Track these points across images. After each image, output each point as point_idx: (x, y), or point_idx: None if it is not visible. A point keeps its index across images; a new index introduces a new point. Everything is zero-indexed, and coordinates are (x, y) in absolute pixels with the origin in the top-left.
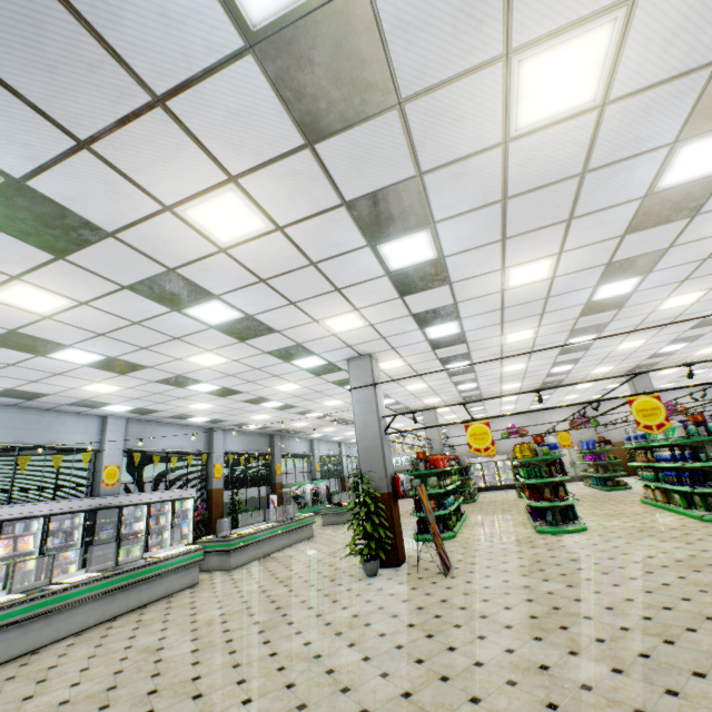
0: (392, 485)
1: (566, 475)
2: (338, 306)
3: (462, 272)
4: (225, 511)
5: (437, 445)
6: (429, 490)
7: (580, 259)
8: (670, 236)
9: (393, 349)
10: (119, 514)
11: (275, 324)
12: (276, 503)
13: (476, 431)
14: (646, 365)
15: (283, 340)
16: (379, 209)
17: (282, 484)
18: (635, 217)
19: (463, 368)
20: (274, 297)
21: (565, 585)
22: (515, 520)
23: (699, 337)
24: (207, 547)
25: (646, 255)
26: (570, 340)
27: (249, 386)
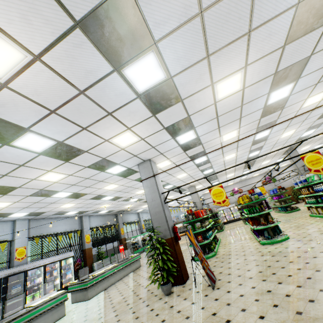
0: (173, 232)
1: (270, 208)
2: (116, 127)
3: (186, 89)
4: (96, 258)
5: (199, 205)
6: (197, 230)
7: (258, 71)
8: (312, 44)
9: (161, 154)
10: (24, 276)
11: (81, 146)
12: (123, 249)
13: (216, 191)
14: (295, 145)
15: (92, 157)
16: (108, 29)
17: (125, 238)
18: (291, 26)
19: (203, 161)
20: (69, 125)
21: (295, 286)
22: (246, 238)
23: (321, 124)
24: (74, 288)
25: (297, 63)
26: (257, 135)
27: (89, 190)
